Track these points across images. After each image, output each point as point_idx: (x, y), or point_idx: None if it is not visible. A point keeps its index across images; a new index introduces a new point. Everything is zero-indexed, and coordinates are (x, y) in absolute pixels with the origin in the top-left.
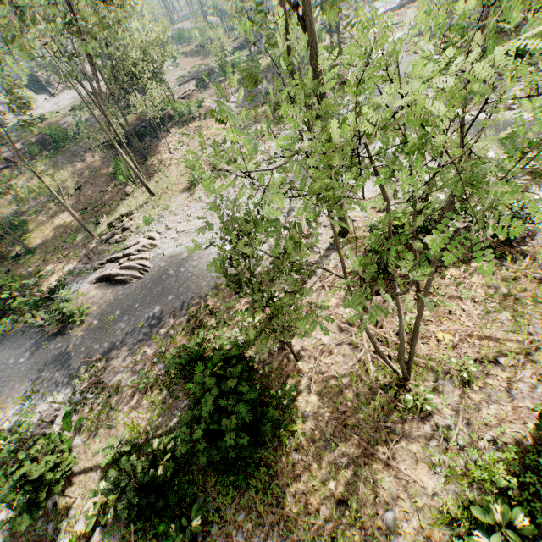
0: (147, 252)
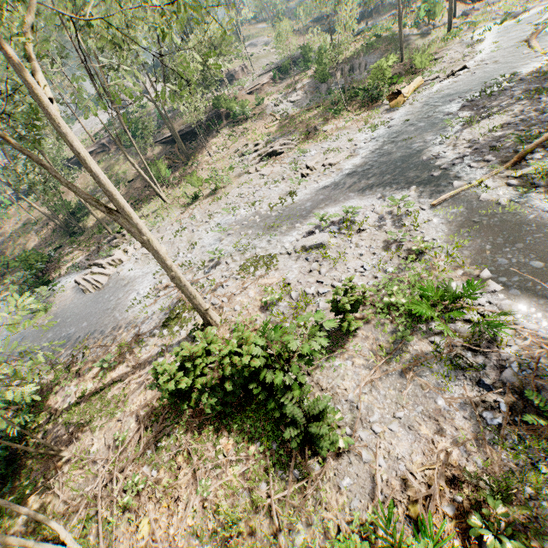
0: (111, 268)
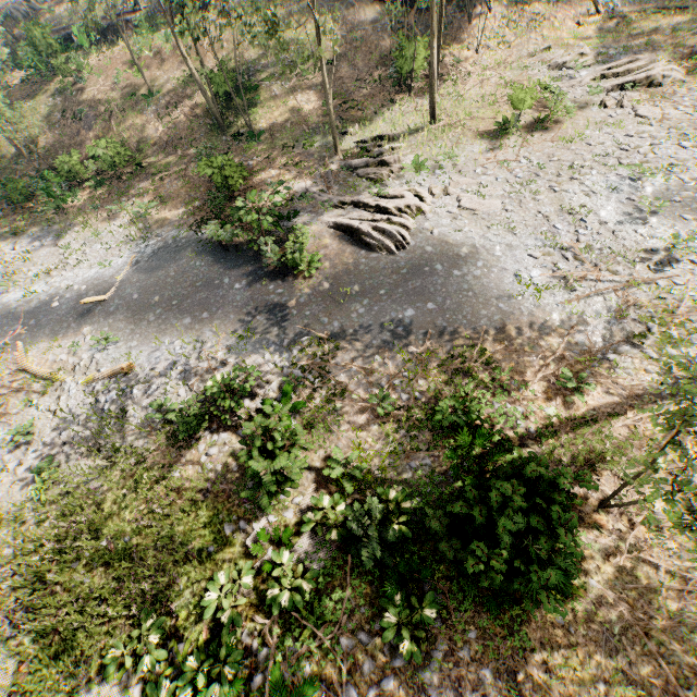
0: (411, 219)
